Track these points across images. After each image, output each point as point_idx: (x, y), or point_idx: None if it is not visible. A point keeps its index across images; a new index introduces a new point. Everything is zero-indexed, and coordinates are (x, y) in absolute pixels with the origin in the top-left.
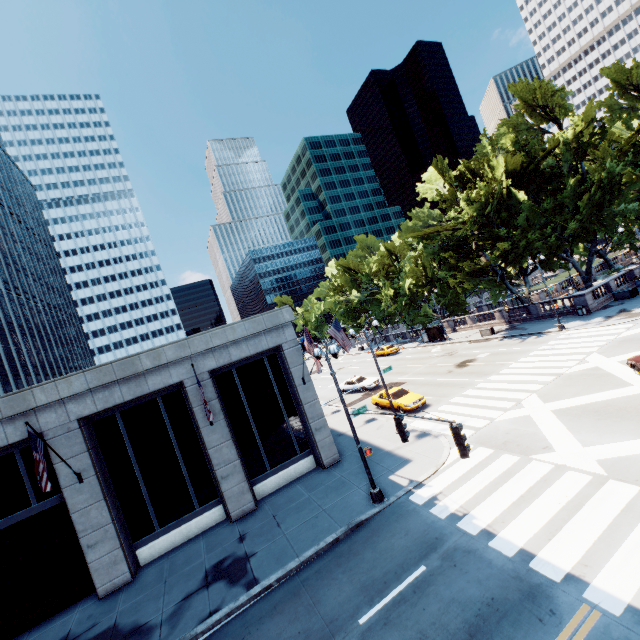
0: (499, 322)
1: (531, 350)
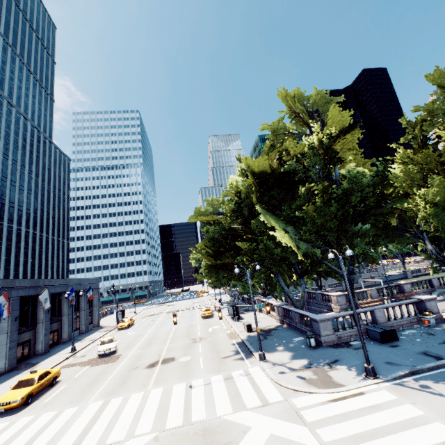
0: (277, 317)
1: (190, 378)
